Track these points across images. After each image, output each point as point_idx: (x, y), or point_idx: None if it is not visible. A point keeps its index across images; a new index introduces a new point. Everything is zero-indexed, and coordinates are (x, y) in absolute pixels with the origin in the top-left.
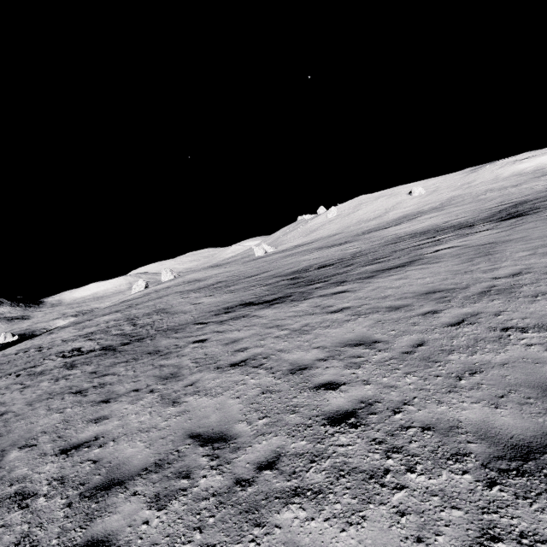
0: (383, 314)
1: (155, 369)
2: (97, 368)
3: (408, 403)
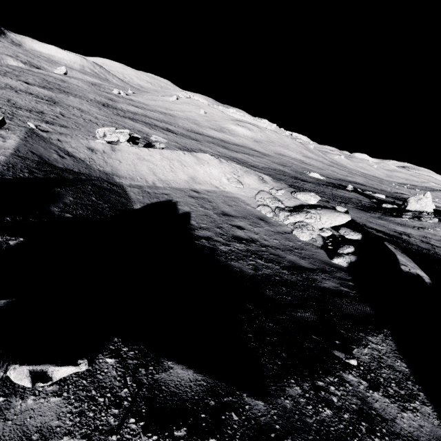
0: (20, 85)
1: None
2: None
3: None
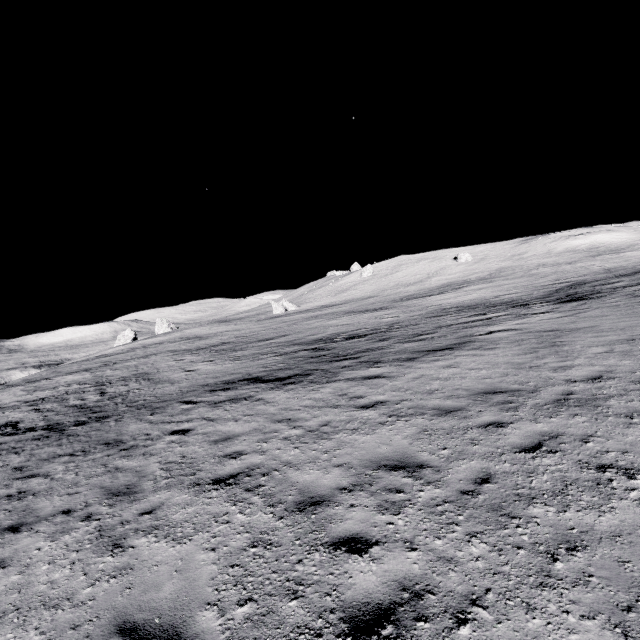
0: (430, 420)
1: (107, 474)
2: (27, 462)
3: (479, 603)
